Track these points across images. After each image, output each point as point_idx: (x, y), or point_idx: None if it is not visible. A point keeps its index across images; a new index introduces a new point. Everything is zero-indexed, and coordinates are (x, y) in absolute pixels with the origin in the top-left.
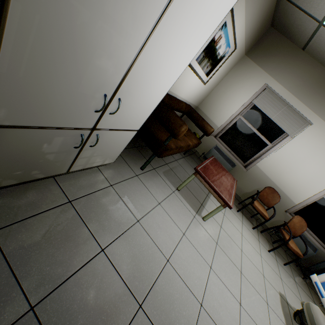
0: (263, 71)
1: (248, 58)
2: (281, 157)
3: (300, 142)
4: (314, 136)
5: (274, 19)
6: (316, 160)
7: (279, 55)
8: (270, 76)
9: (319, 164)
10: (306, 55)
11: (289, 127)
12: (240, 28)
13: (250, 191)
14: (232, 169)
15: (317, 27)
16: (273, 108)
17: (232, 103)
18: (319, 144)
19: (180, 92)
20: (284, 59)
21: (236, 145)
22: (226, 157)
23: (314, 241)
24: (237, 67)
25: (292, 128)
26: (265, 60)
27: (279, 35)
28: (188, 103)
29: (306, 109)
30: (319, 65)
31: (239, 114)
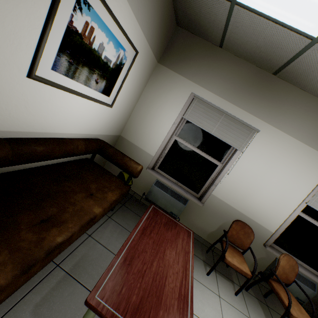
0: (185, 79)
1: (162, 66)
2: (238, 178)
3: (253, 155)
4: (265, 145)
5: (177, 13)
6: (277, 173)
7: (196, 57)
8: (194, 83)
9: (282, 177)
10: (226, 53)
11: (235, 140)
12: (127, 18)
13: (215, 229)
14: (185, 207)
15: (229, 10)
16: (210, 121)
17: (160, 123)
18: (274, 153)
19: (59, 127)
20: (204, 60)
21: (182, 173)
22: (173, 193)
23: (309, 277)
24: (153, 79)
25: (239, 140)
26: (183, 65)
27: (189, 34)
28: (96, 136)
29: (246, 115)
30: (243, 61)
31: (173, 134)
